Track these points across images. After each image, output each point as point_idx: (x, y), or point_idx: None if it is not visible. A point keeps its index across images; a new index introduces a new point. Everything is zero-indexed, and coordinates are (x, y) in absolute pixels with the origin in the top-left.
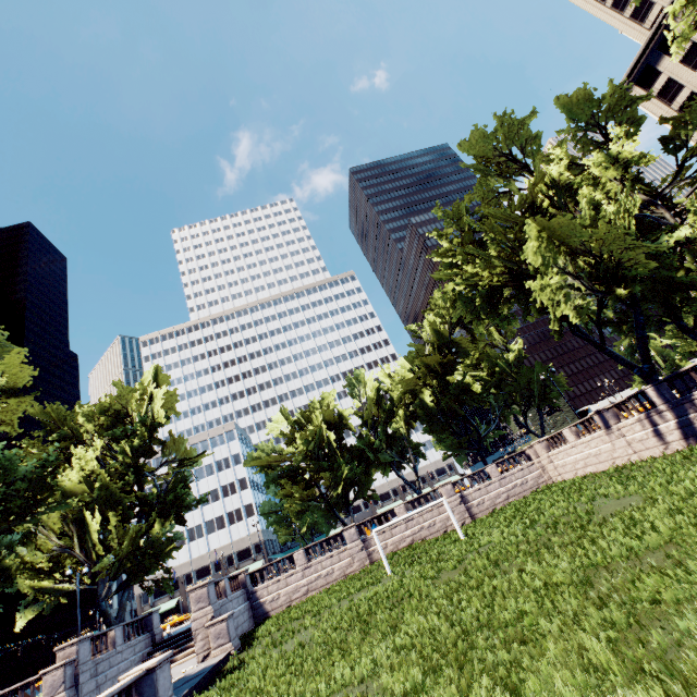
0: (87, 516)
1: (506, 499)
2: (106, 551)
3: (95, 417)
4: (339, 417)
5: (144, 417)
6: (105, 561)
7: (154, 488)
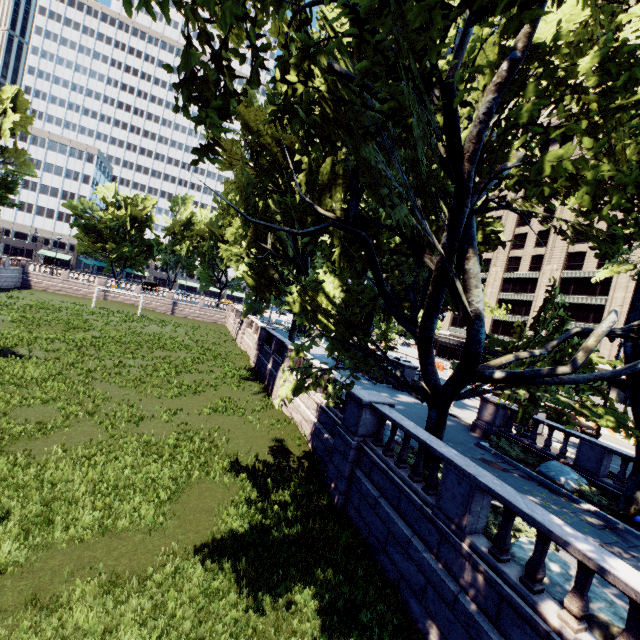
0: None
1: (197, 317)
2: None
3: None
4: (145, 219)
5: None
6: None
7: None
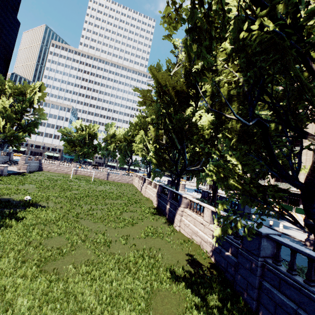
0: (0, 120)
1: (119, 180)
2: (3, 132)
3: (13, 88)
4: (94, 134)
5: (30, 98)
6: (2, 135)
7: (26, 119)
